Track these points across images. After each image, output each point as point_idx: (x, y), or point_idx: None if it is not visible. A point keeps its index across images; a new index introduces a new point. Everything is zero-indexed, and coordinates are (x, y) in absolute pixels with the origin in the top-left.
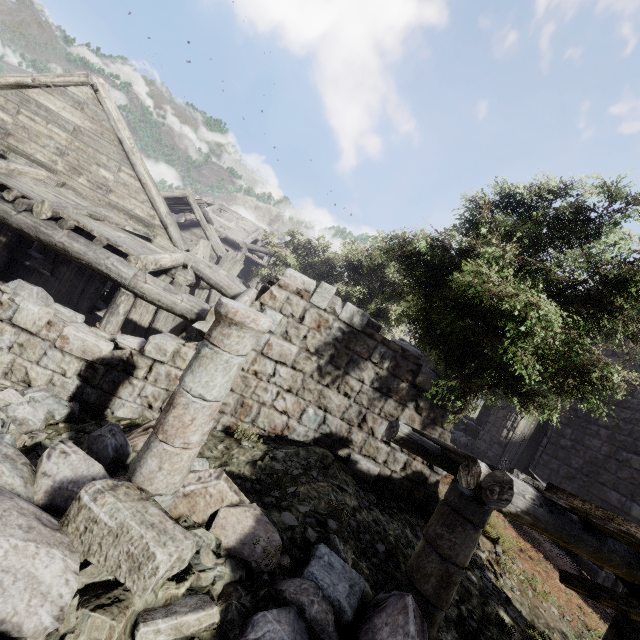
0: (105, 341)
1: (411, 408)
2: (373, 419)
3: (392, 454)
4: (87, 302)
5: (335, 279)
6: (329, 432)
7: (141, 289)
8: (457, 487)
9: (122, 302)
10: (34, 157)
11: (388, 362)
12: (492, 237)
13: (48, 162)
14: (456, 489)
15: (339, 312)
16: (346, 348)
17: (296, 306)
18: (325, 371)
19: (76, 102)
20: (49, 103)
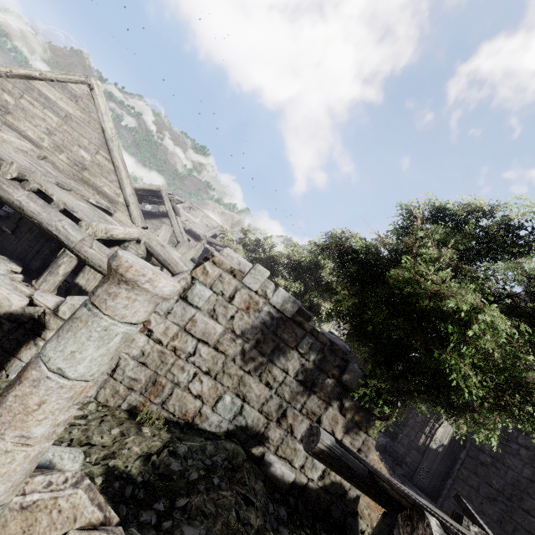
0: (19, 295)
1: (335, 407)
2: (294, 415)
3: (310, 458)
4: (39, 262)
5: (277, 274)
6: (244, 425)
7: (85, 253)
8: (387, 531)
9: (64, 263)
10: (25, 133)
11: (315, 354)
12: (426, 241)
13: (36, 138)
14: (386, 534)
15: (270, 296)
16: (273, 334)
17: (227, 284)
18: (248, 356)
19: (73, 95)
20: (50, 93)
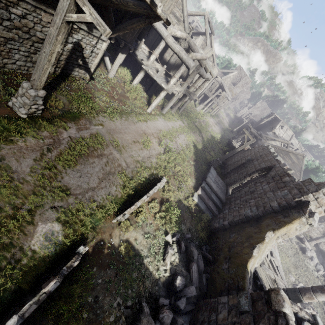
0: None
1: None
2: None
3: None
4: None
5: None
6: None
7: None
8: None
9: None
10: None
11: None
12: None
13: None
14: None
15: None
16: None
17: None
18: (324, 234)
19: (297, 158)
20: (292, 156)
